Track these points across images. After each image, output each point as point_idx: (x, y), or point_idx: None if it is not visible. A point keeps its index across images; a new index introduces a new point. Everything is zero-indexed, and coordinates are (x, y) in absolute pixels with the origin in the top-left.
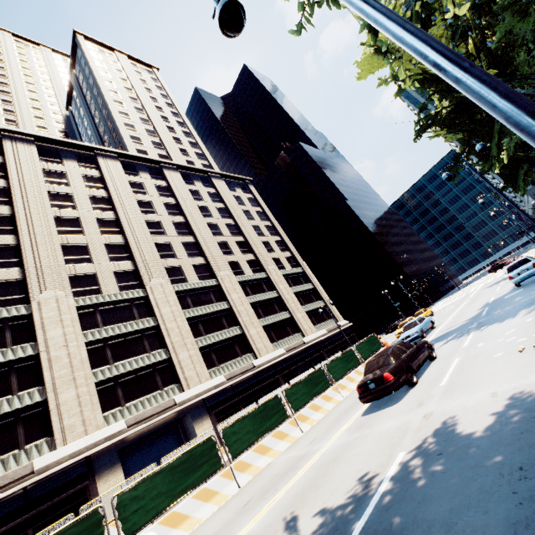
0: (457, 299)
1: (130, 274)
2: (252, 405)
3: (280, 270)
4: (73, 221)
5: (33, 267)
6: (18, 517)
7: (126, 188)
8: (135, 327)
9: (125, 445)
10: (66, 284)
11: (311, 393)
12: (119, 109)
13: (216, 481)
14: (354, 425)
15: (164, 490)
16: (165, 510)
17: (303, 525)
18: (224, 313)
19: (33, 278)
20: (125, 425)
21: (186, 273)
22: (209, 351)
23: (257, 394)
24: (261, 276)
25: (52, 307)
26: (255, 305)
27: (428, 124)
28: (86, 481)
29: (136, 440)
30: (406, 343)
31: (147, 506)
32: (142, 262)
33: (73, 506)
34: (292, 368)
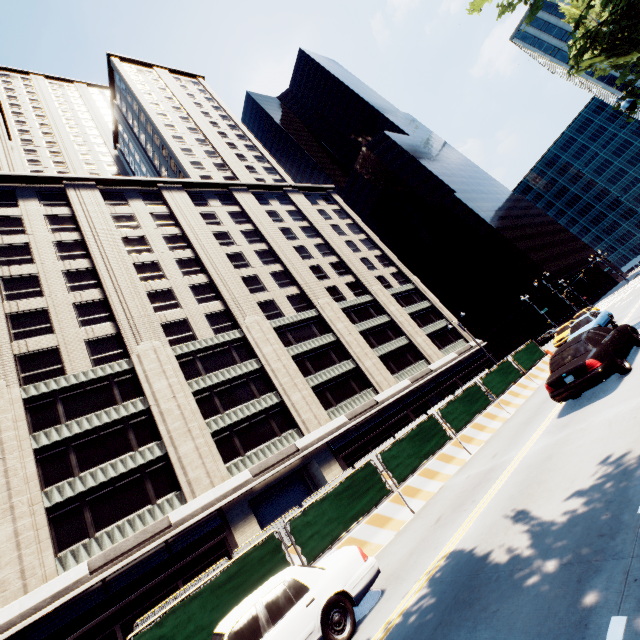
0: (632, 290)
1: (222, 315)
2: (389, 441)
3: (387, 289)
4: (153, 265)
5: (125, 319)
6: (166, 570)
7: (198, 221)
8: (239, 371)
9: (254, 495)
10: (160, 333)
11: (470, 411)
12: (171, 134)
13: (387, 507)
14: (554, 428)
15: (334, 516)
16: (340, 536)
17: (548, 512)
18: (331, 346)
19: (127, 331)
20: (250, 475)
21: (281, 307)
22: (322, 390)
23: (385, 434)
24: (365, 299)
25: (152, 358)
26: (365, 334)
27: (586, 43)
28: (223, 533)
29: (264, 489)
30: (602, 328)
31: (321, 532)
32: (232, 300)
33: (215, 559)
34: (421, 401)
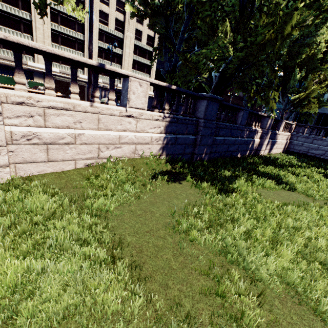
0: None
1: None
2: None
3: (136, 40)
4: None
5: None
6: None
7: None
8: (17, 13)
9: None
10: None
11: None
12: None
13: None
14: None
15: None
16: None
17: None
18: (79, 41)
19: None
20: None
21: None
22: None
23: None
24: (118, 35)
25: None
26: (102, 49)
27: (135, 14)
28: None
29: (4, 65)
30: None
31: None
32: None
33: None
34: None
